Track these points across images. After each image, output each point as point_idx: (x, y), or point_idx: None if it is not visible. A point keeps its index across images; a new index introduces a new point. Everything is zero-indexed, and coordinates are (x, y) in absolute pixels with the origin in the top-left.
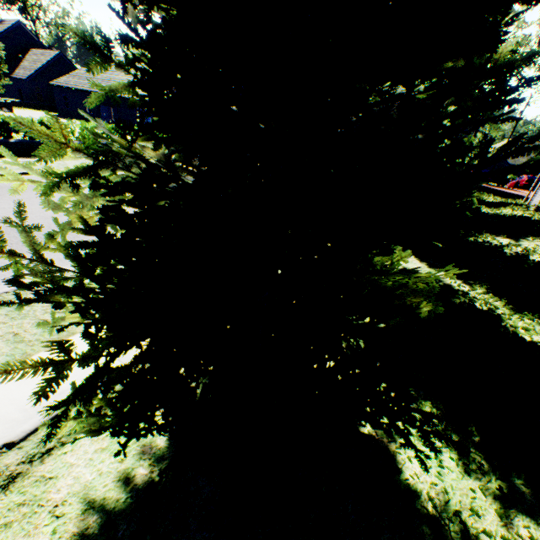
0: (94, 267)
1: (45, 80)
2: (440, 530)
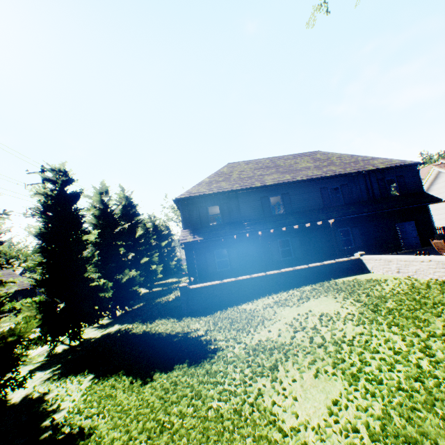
0: None
1: None
2: (49, 402)
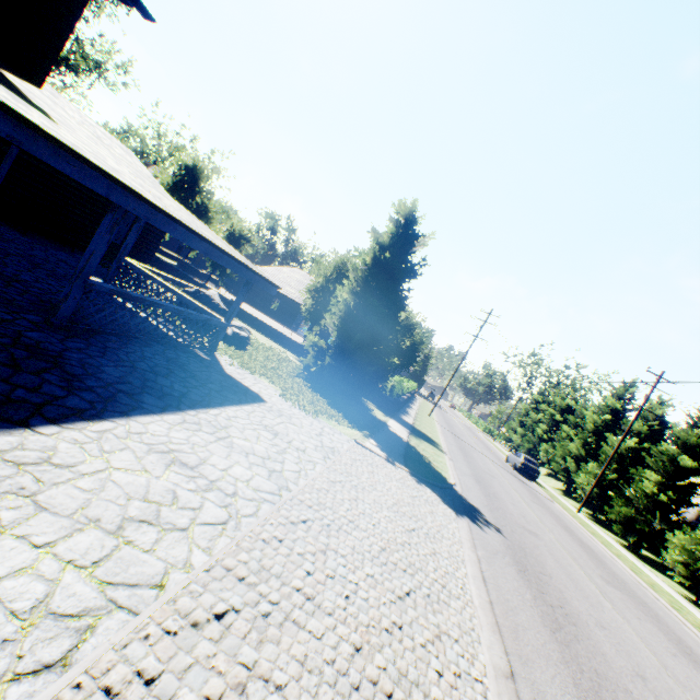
0: None
1: None
2: None
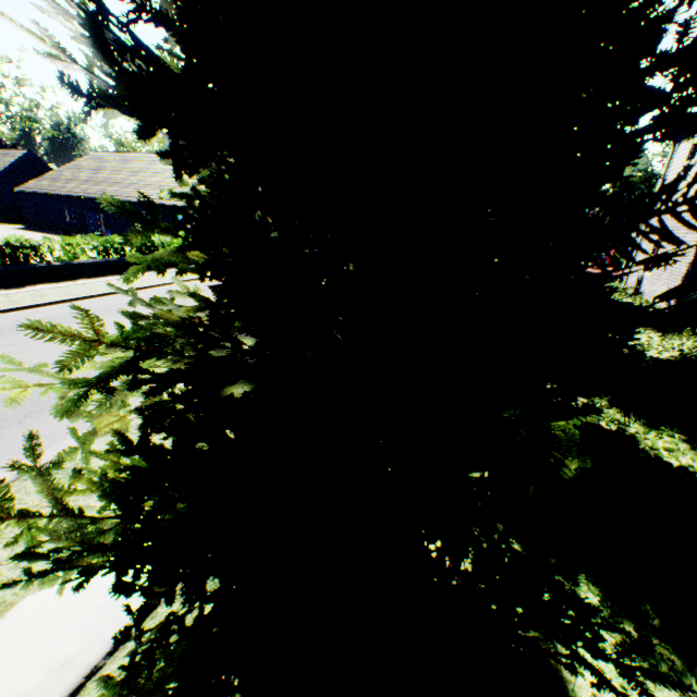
0: (141, 502)
1: (9, 186)
2: None
